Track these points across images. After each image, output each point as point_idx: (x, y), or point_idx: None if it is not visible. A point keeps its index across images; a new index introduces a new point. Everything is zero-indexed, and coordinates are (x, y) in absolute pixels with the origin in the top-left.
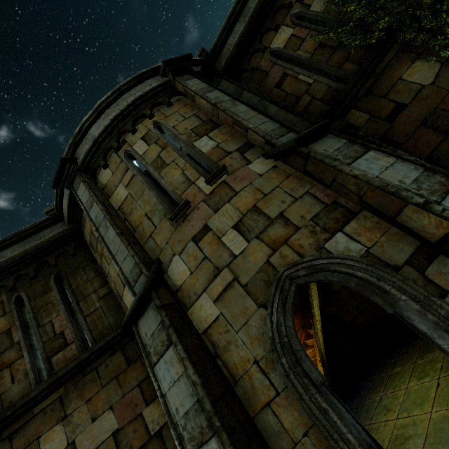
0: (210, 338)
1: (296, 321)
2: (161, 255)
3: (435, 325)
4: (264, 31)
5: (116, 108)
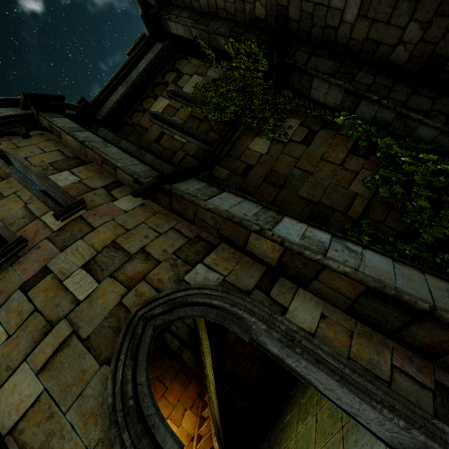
0: (19, 438)
1: (192, 390)
2: None
3: (279, 342)
4: (144, 97)
5: None
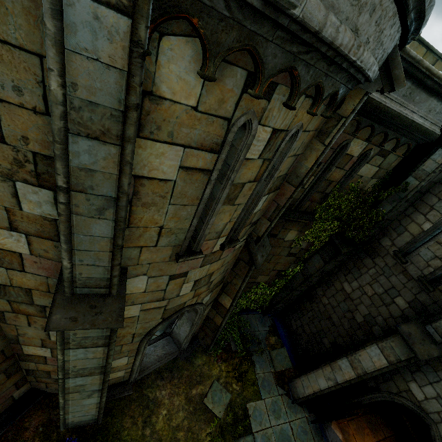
0: None
1: None
2: (132, 267)
3: (193, 323)
4: (374, 128)
5: (365, 19)
